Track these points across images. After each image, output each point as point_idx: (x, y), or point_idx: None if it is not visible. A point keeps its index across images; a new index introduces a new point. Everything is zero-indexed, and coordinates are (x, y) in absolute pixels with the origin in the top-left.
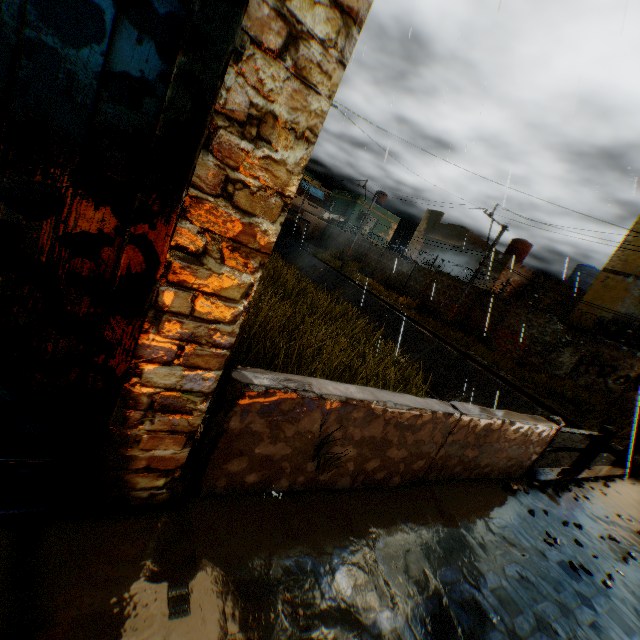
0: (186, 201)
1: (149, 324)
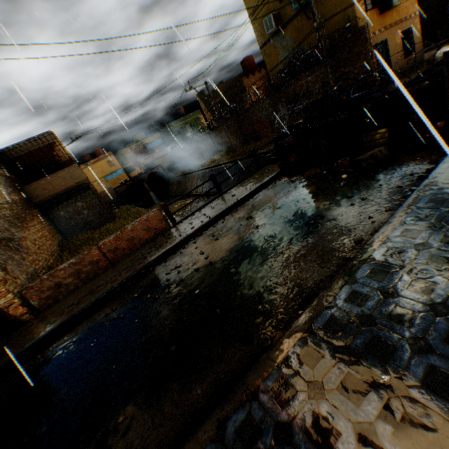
0: None
1: None
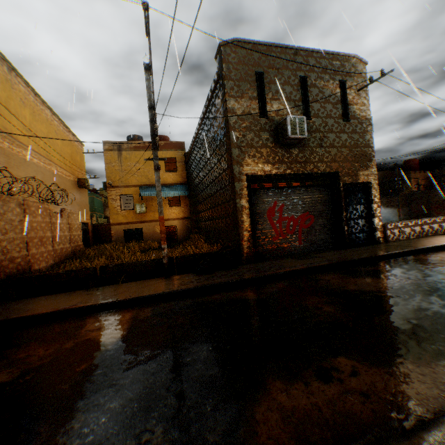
0: (372, 205)
1: (374, 218)
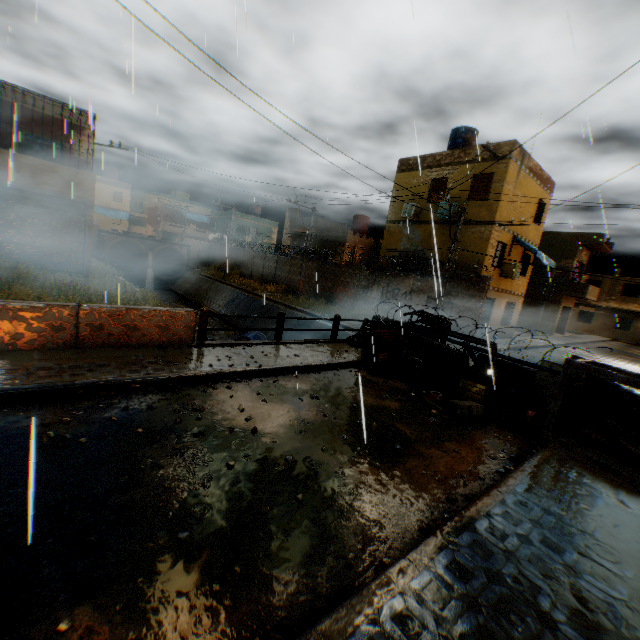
0: None
1: None
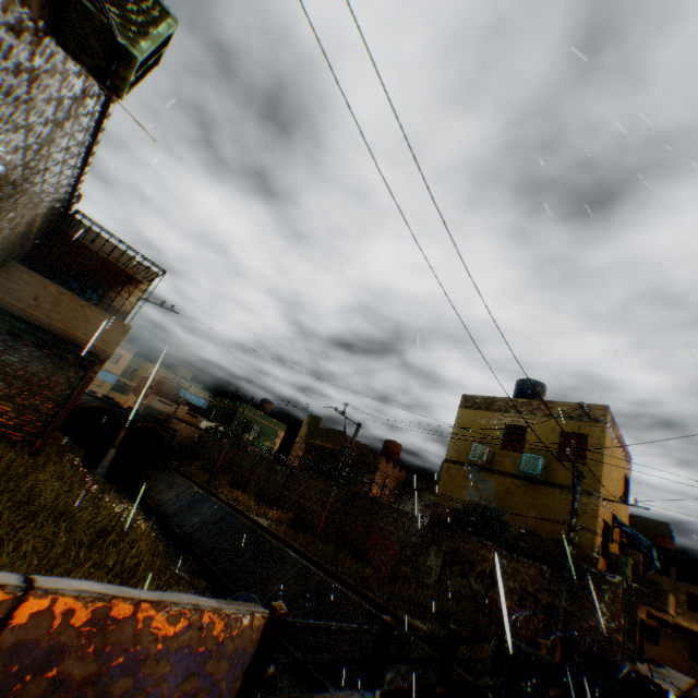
0: None
1: None
